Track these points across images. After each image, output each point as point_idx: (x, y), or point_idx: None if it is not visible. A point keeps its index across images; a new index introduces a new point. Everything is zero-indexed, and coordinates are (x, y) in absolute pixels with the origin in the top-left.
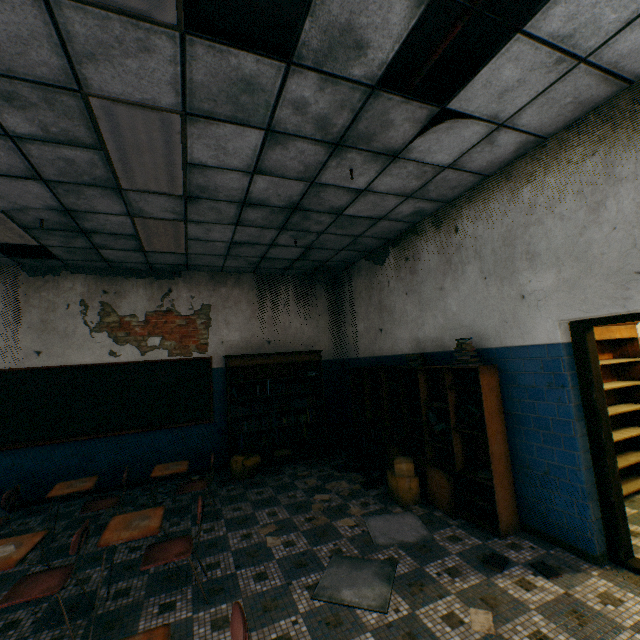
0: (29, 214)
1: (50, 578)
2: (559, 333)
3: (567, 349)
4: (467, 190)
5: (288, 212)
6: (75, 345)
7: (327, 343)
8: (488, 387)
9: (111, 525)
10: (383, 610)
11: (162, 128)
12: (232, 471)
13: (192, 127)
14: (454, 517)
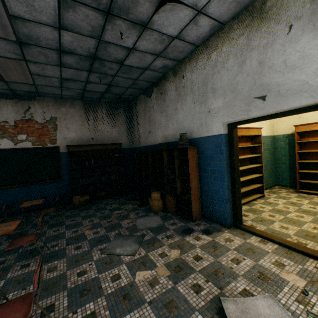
0: None
1: None
2: (222, 129)
3: (225, 137)
4: (188, 54)
5: (90, 60)
6: None
7: (125, 140)
8: (192, 156)
9: None
10: (133, 255)
11: None
12: (74, 203)
13: None
14: (176, 215)
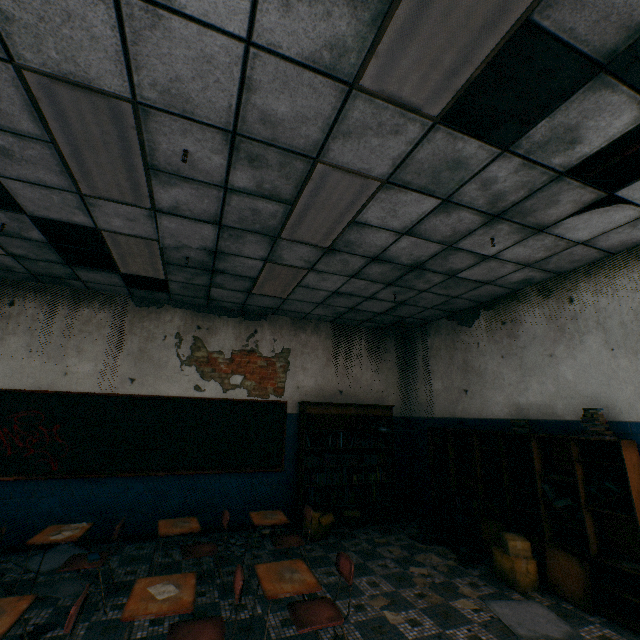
0: (181, 252)
1: (205, 629)
2: None
3: None
4: (585, 264)
5: (407, 270)
6: (165, 376)
7: (395, 399)
8: (630, 463)
9: (261, 574)
10: None
11: (357, 191)
12: (305, 528)
13: (382, 193)
14: (592, 613)
